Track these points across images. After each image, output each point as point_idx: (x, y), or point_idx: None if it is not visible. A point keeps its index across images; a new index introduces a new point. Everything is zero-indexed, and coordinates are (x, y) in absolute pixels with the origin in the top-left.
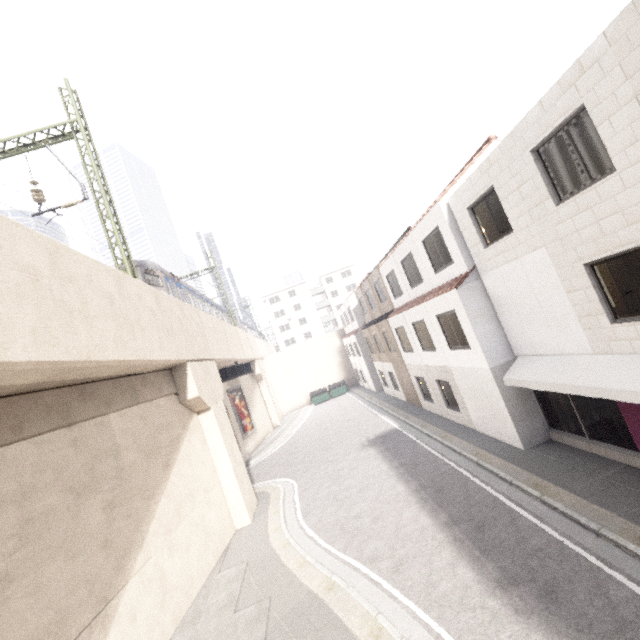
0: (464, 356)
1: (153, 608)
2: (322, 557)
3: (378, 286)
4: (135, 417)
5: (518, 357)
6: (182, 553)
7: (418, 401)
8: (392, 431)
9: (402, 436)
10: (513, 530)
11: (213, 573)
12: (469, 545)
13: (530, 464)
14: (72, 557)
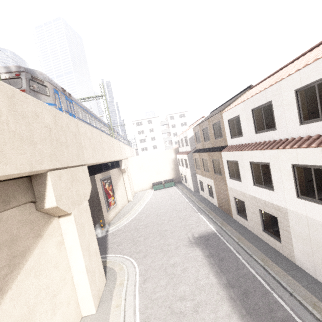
0: (321, 211)
1: None
2: None
3: (216, 126)
4: None
5: None
6: None
7: (230, 212)
8: (212, 234)
9: (222, 243)
10: None
11: None
12: None
13: None
14: None
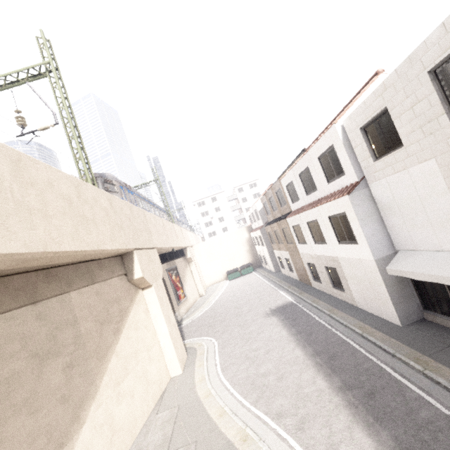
0: (351, 249)
1: (103, 447)
2: (237, 408)
3: (279, 194)
4: (92, 294)
5: (399, 251)
6: (128, 400)
7: (308, 281)
8: (289, 304)
9: (297, 308)
10: (401, 400)
11: (152, 414)
12: (362, 410)
13: (409, 339)
14: (34, 412)
